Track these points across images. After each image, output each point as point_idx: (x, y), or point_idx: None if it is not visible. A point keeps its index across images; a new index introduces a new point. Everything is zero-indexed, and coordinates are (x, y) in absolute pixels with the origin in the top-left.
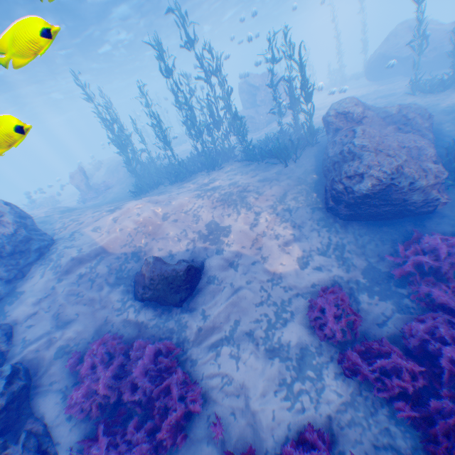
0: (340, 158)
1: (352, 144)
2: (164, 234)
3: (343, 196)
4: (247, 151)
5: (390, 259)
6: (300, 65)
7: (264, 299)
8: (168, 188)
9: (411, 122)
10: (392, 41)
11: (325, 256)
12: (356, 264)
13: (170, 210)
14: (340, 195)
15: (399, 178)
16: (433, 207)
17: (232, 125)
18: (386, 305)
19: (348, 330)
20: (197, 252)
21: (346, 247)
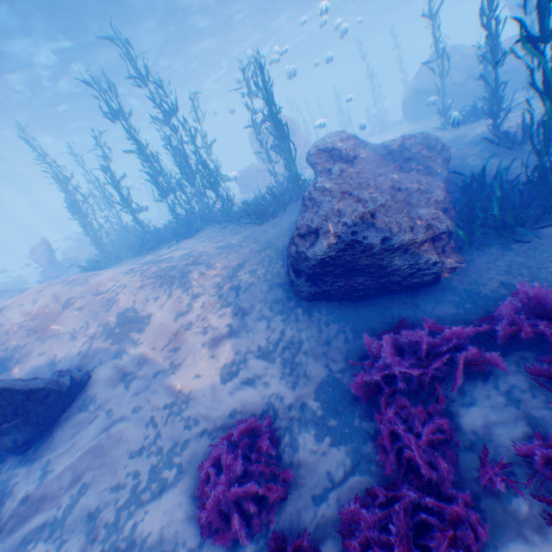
0: (303, 208)
1: (313, 187)
2: (57, 329)
3: (299, 264)
4: (224, 209)
5: (362, 366)
6: (266, 92)
7: (147, 442)
8: (130, 261)
9: (416, 156)
10: (425, 73)
11: (268, 360)
12: (311, 374)
13: (80, 292)
14: (296, 262)
15: (368, 232)
16: (431, 275)
17: (205, 177)
18: (338, 455)
19: (255, 511)
20: (91, 356)
21: (303, 345)
